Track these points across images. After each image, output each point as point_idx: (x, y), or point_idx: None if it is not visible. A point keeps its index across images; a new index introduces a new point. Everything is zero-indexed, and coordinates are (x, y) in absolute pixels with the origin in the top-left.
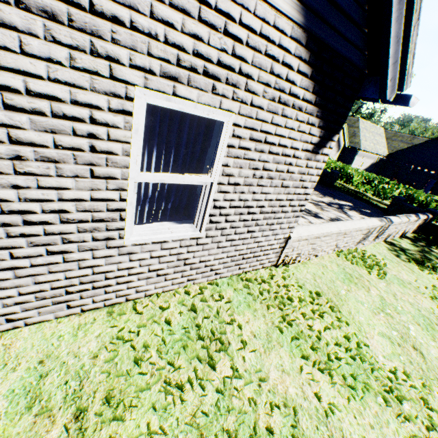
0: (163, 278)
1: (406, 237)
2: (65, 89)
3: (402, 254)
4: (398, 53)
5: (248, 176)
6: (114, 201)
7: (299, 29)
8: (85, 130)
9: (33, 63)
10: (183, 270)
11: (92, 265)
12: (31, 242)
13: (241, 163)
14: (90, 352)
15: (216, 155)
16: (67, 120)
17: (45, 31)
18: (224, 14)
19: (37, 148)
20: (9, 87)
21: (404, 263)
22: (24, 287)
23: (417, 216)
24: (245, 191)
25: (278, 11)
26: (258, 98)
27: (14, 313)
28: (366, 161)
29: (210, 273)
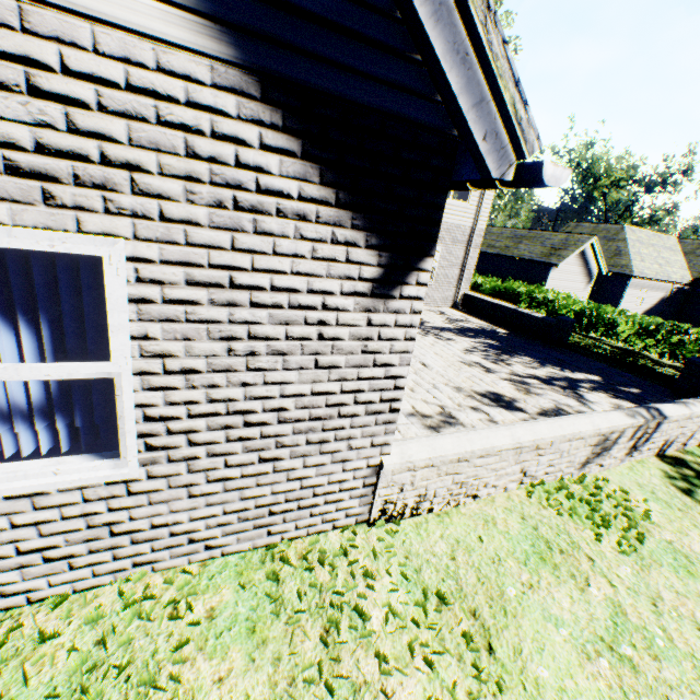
0: (67, 565)
1: None
2: None
3: None
4: (479, 82)
5: (216, 353)
6: None
7: (232, 70)
8: None
9: None
10: (113, 546)
11: None
12: None
13: (186, 329)
14: None
15: (108, 319)
16: None
17: None
18: (18, 58)
19: None
20: None
21: None
22: None
23: None
24: (220, 383)
25: (160, 42)
26: (177, 206)
27: None
28: (649, 294)
29: (192, 547)
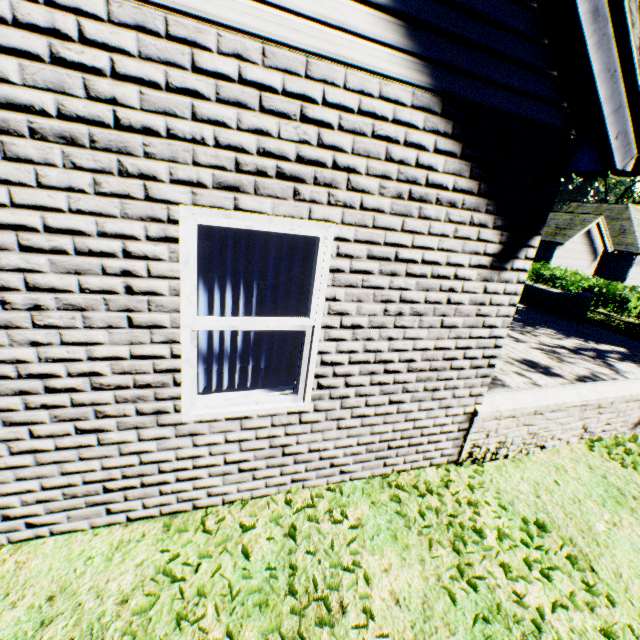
0: (251, 476)
1: None
2: (90, 220)
3: None
4: (619, 93)
5: (375, 313)
6: (164, 358)
7: (425, 94)
8: (118, 267)
9: (52, 195)
10: (281, 464)
11: (138, 451)
12: (56, 416)
13: (360, 293)
14: (120, 592)
15: (314, 284)
16: (94, 257)
17: (64, 158)
18: (298, 96)
19: (59, 294)
20: (25, 226)
21: None
22: (48, 478)
23: None
24: (373, 337)
25: (383, 78)
26: (372, 198)
27: (36, 515)
28: None
29: (331, 470)
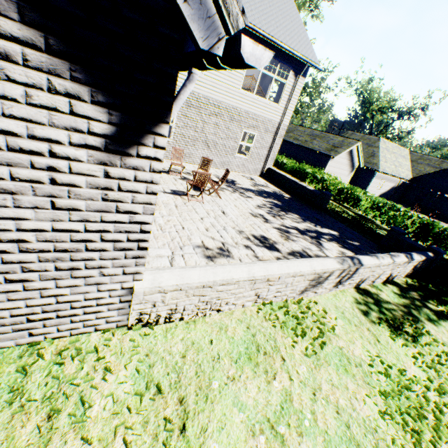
0: None
1: (393, 283)
2: None
3: (375, 309)
4: None
5: None
6: None
7: None
8: None
9: None
10: None
11: None
12: None
13: None
14: None
15: None
16: None
17: None
18: None
19: None
20: None
21: (371, 325)
22: None
23: (410, 256)
24: None
25: None
26: None
27: None
28: (385, 184)
29: None
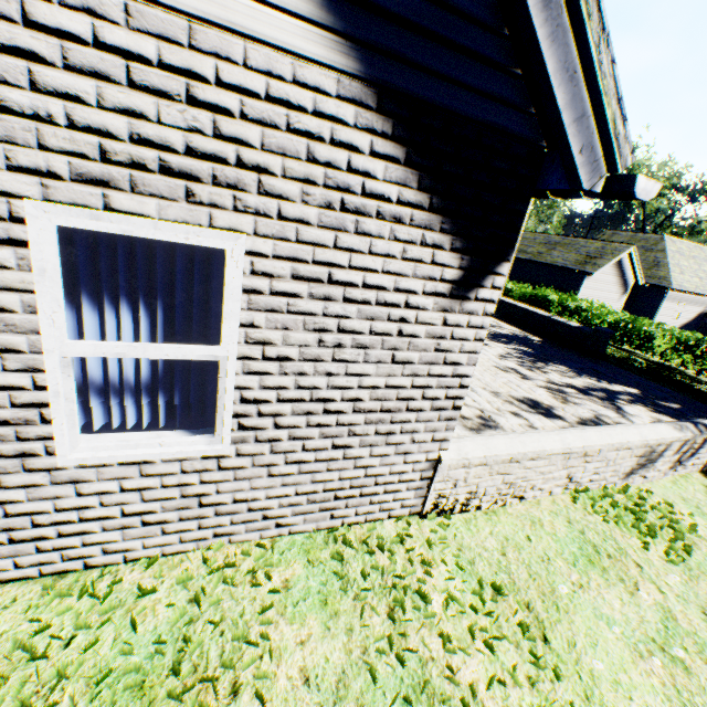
0: (160, 529)
1: None
2: None
3: None
4: (582, 99)
5: (308, 343)
6: (24, 390)
7: (355, 82)
8: None
9: None
10: (199, 516)
11: (1, 501)
12: None
13: (286, 320)
14: None
15: (223, 307)
16: None
17: None
18: (182, 71)
19: None
20: None
21: None
22: None
23: None
24: (308, 372)
25: (298, 57)
26: (293, 206)
27: None
28: (687, 308)
29: (264, 523)
